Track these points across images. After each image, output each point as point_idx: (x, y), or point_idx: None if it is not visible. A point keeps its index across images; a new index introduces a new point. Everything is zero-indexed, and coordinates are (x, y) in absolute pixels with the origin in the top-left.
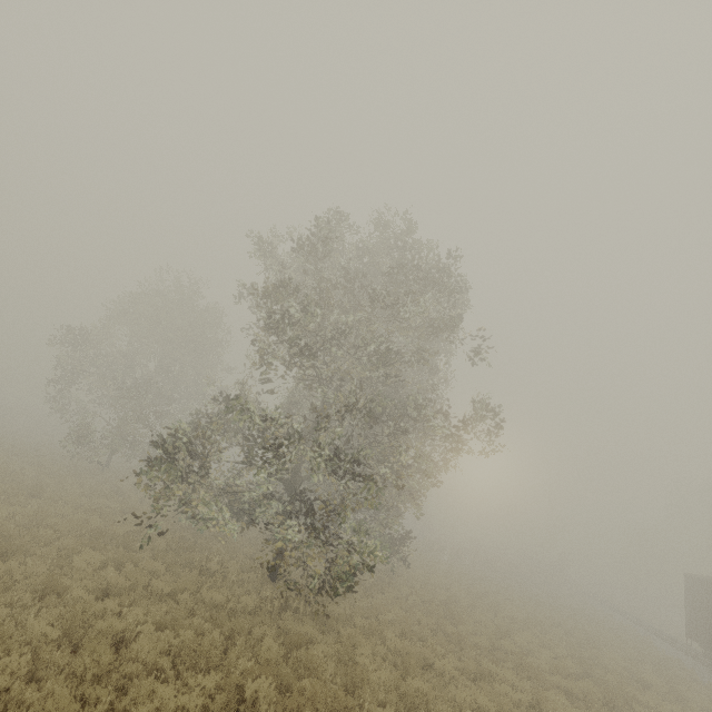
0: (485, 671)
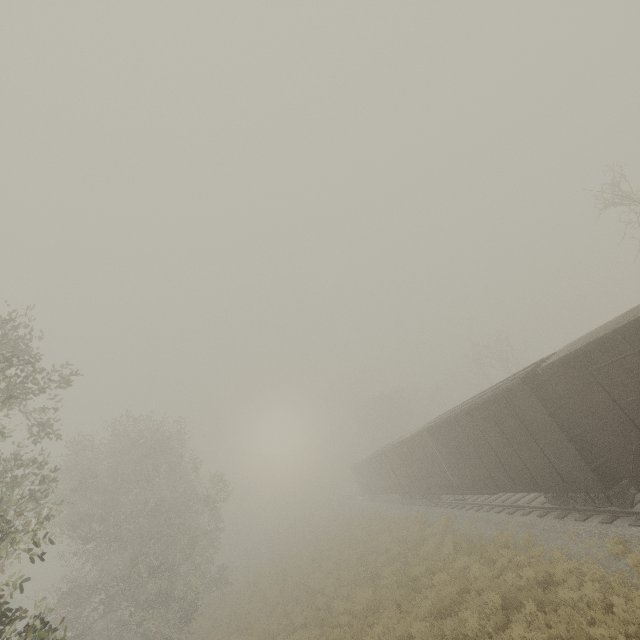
0: (265, 595)
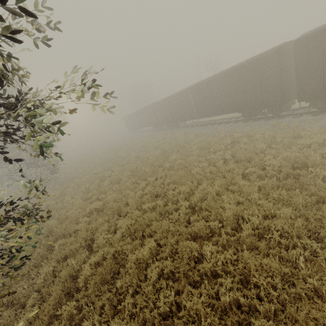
0: (91, 162)
